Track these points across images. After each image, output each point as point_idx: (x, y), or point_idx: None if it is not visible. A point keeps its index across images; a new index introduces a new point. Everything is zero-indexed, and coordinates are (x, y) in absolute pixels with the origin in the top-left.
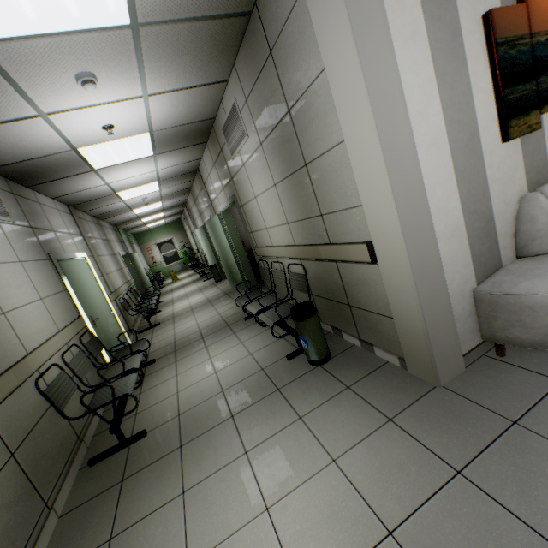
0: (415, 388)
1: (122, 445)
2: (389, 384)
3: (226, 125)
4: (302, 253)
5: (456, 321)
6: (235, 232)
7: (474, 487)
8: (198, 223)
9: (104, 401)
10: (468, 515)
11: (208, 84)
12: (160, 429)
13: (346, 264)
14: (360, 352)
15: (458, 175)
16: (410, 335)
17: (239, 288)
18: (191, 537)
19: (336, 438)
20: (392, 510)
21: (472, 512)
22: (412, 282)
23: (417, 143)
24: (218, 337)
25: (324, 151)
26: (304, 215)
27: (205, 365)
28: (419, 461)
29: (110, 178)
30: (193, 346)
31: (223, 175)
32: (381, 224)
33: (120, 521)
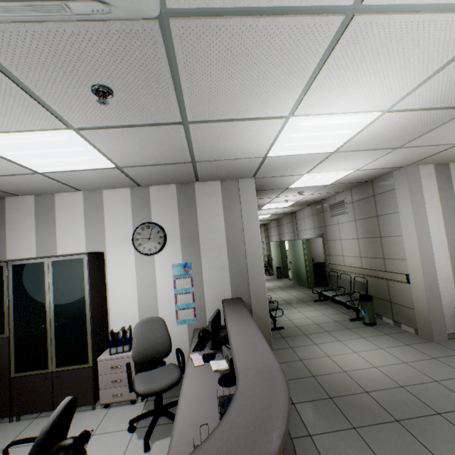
0: (421, 340)
1: (274, 328)
2: (407, 337)
3: (333, 204)
4: (366, 272)
5: (445, 317)
6: (309, 251)
7: (439, 361)
8: (272, 238)
9: (270, 308)
10: (434, 364)
11: (335, 192)
12: (289, 328)
13: (392, 281)
14: (392, 326)
15: (451, 258)
16: (421, 316)
17: (300, 285)
18: (325, 352)
19: (382, 344)
20: (406, 359)
21: (436, 364)
22: (424, 293)
23: (432, 244)
24: (300, 305)
25: (392, 235)
26: (372, 256)
27: (299, 314)
28: (419, 354)
29: (259, 212)
30: (285, 305)
31: (317, 222)
32: (413, 268)
33: (291, 345)
